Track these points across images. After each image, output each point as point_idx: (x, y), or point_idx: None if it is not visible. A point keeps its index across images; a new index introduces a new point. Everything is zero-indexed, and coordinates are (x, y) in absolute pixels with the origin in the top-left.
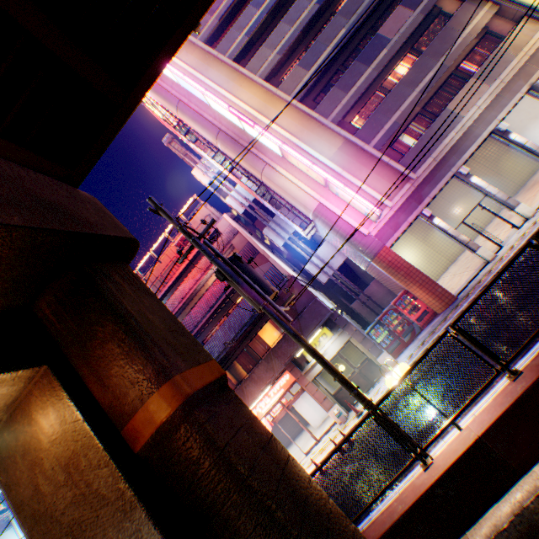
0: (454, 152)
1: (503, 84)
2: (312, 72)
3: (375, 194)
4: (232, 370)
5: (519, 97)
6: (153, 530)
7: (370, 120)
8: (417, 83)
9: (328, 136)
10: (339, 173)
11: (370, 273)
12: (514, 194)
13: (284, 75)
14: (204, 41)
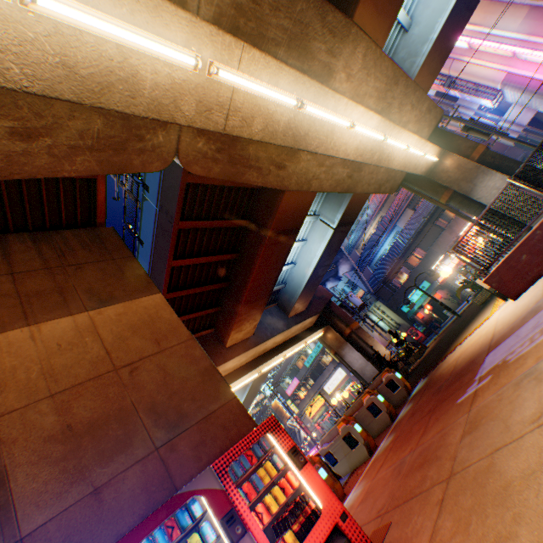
0: None
1: None
2: None
3: None
4: (441, 218)
5: None
6: (486, 169)
7: None
8: None
9: (511, 11)
10: (525, 41)
11: None
12: None
13: None
14: None
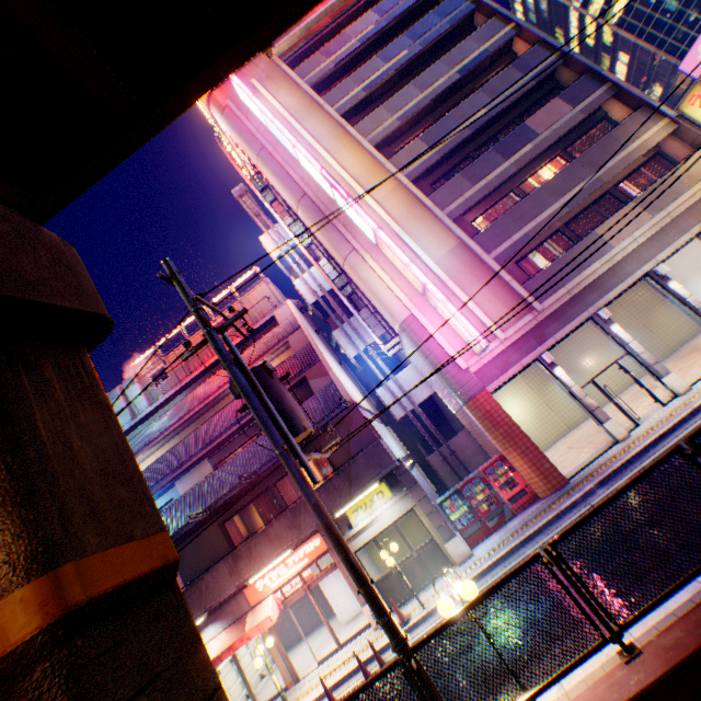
0: (595, 288)
1: (669, 218)
2: (436, 151)
3: (485, 318)
4: (246, 515)
5: (687, 238)
6: None
7: (497, 225)
8: (563, 193)
9: (440, 231)
10: (444, 282)
11: (460, 419)
12: (663, 356)
13: (401, 146)
14: (311, 85)
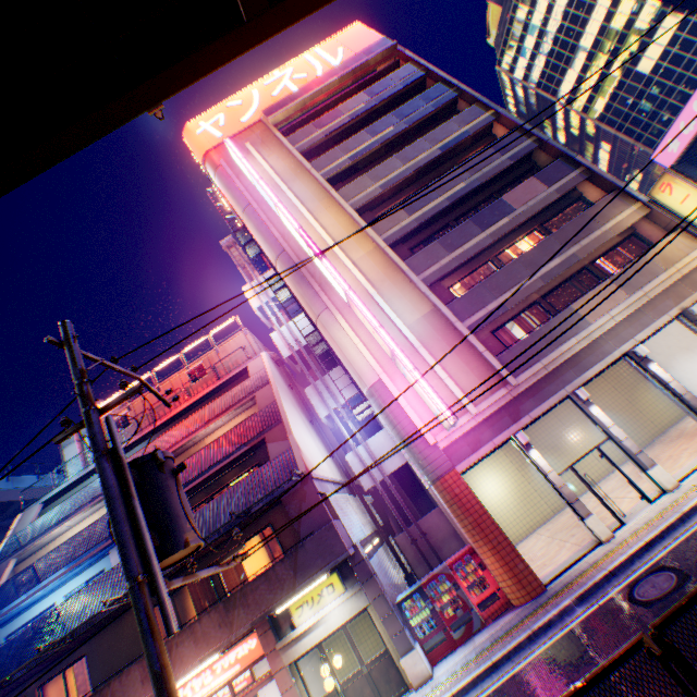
0: (573, 365)
1: (646, 298)
2: (415, 218)
3: (456, 389)
4: (178, 599)
5: (666, 319)
6: None
7: (472, 293)
8: (538, 266)
9: (415, 296)
10: (416, 347)
11: (433, 495)
12: (652, 437)
13: (383, 211)
14: (301, 151)
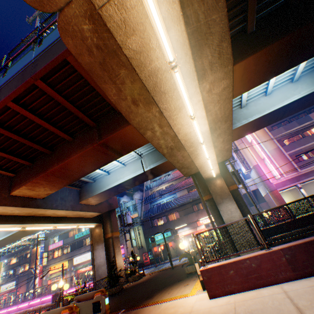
0: None
1: None
2: None
3: (280, 170)
4: (197, 205)
5: None
6: (232, 198)
7: (291, 144)
8: None
9: (271, 142)
10: (270, 157)
11: (265, 198)
12: None
13: None
14: None
